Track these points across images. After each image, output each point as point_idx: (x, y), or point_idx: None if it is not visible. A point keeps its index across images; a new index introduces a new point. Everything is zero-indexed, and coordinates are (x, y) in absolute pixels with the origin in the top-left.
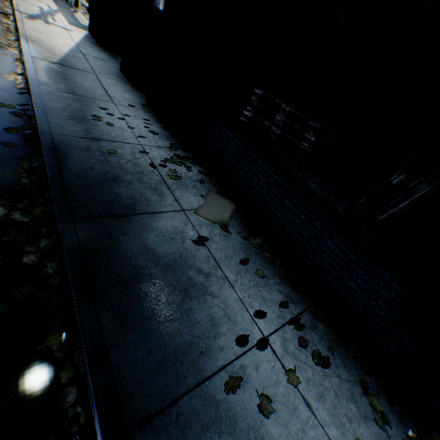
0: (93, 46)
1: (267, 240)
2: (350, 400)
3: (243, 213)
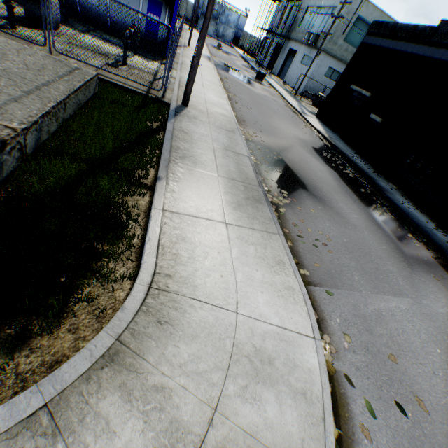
0: (324, 125)
1: (407, 196)
2: (425, 217)
3: (399, 189)
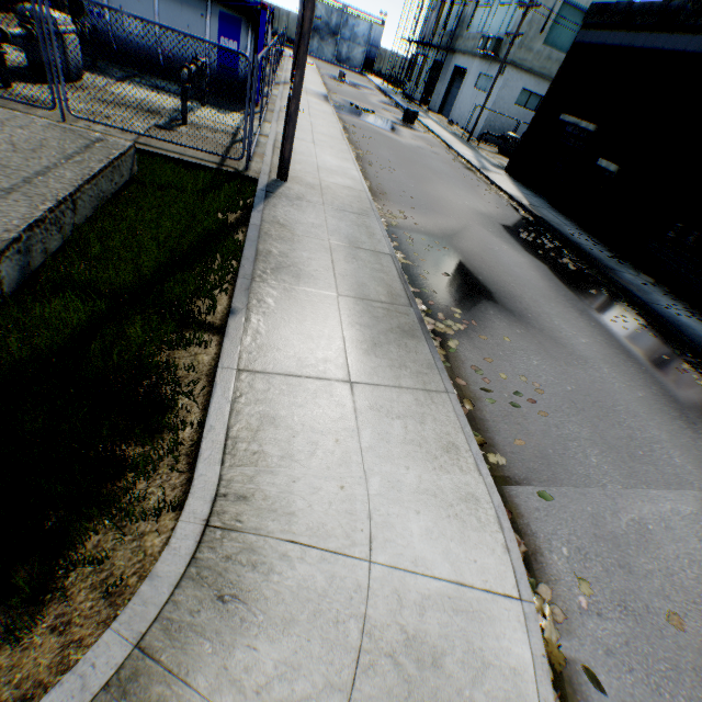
0: (519, 185)
1: (673, 294)
2: None
3: (658, 283)
